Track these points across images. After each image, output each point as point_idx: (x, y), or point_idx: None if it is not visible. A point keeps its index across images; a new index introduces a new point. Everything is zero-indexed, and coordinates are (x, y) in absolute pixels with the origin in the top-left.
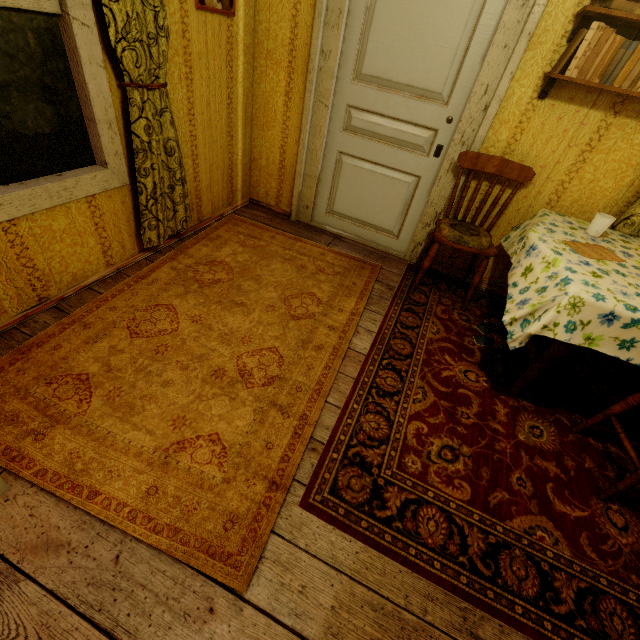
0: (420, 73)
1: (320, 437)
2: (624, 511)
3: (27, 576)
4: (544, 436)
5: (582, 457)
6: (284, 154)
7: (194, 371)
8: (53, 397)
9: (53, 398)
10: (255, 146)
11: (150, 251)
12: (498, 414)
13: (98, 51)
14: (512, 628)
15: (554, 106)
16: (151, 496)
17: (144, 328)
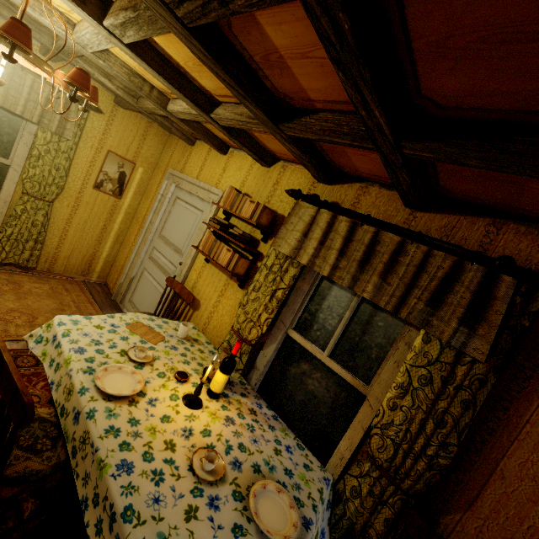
0: (178, 240)
1: None
2: None
3: None
4: None
5: None
6: (125, 262)
7: None
8: None
9: None
10: (119, 255)
11: None
12: None
13: (17, 179)
14: None
15: (212, 267)
16: None
17: None
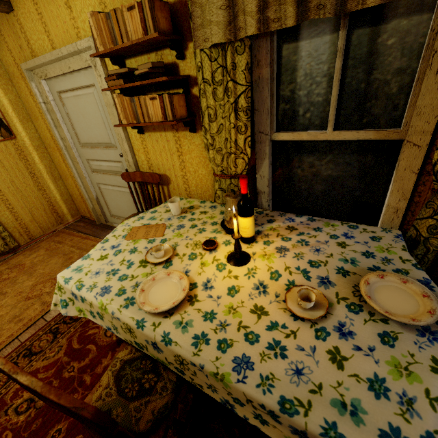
0: (99, 136)
1: None
2: None
3: None
4: None
5: None
6: (79, 190)
7: None
8: None
9: None
10: (69, 189)
11: None
12: (99, 366)
13: None
14: None
15: (150, 135)
16: None
17: None
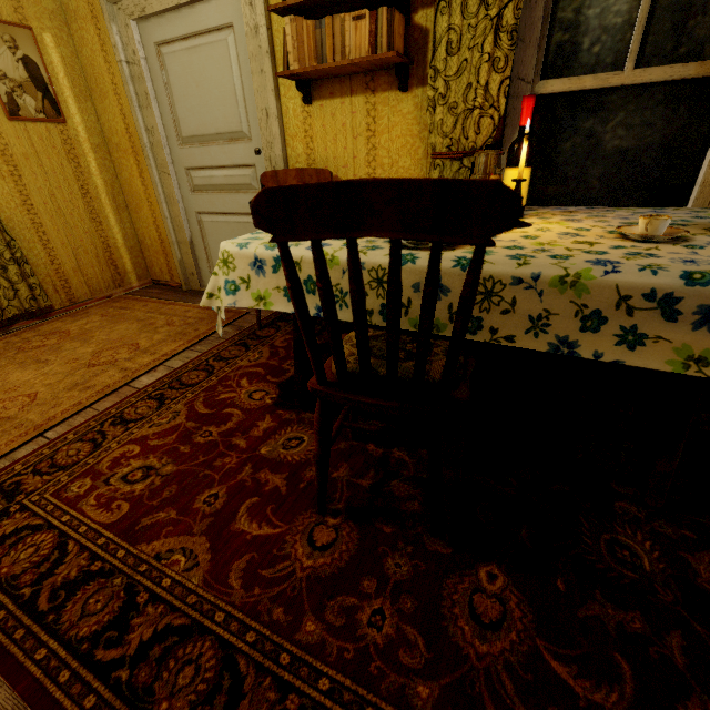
0: (220, 120)
1: None
2: (345, 525)
3: None
4: (300, 447)
5: (337, 466)
6: (159, 229)
7: None
8: None
9: None
10: (138, 229)
11: None
12: (255, 429)
13: None
14: (3, 679)
15: (323, 106)
16: None
17: None
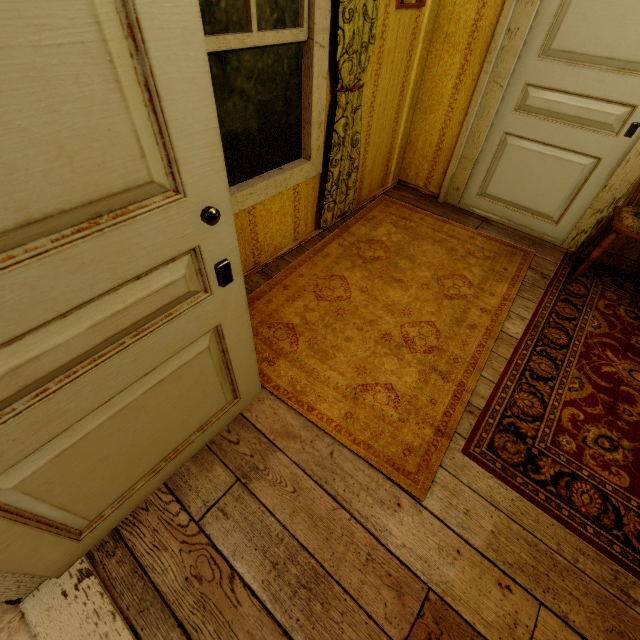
0: (627, 43)
1: (476, 403)
2: None
3: (280, 449)
4: None
5: None
6: (443, 136)
7: (367, 332)
8: (274, 337)
9: (274, 338)
10: (414, 129)
11: (321, 229)
12: None
13: (325, 66)
14: None
15: None
16: (348, 419)
17: (326, 293)
